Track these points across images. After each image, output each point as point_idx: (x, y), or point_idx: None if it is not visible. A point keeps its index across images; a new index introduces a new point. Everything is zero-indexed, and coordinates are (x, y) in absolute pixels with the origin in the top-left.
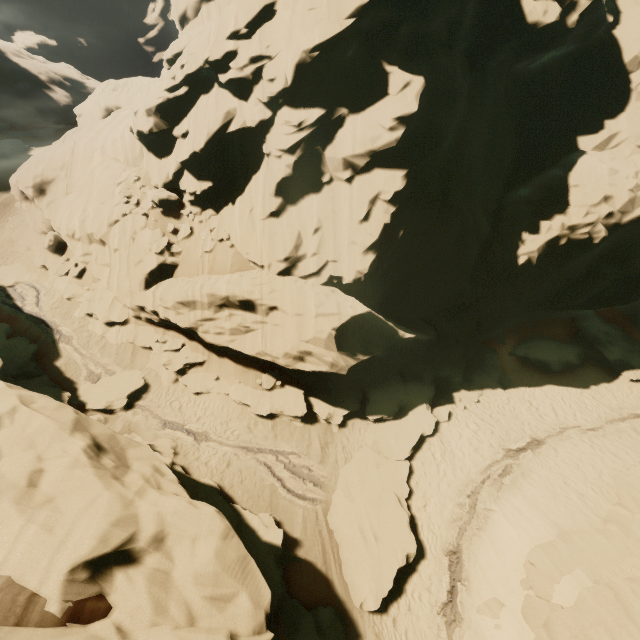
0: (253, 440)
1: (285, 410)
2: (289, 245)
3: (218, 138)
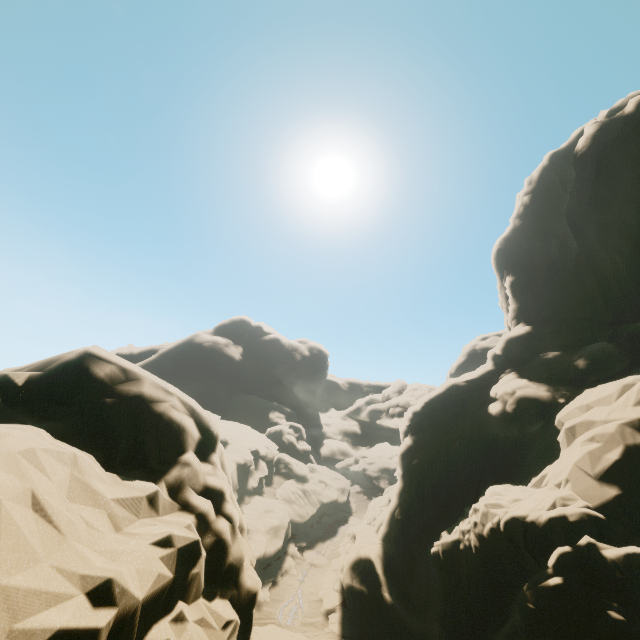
0: (305, 594)
1: (325, 598)
2: (382, 514)
3: None
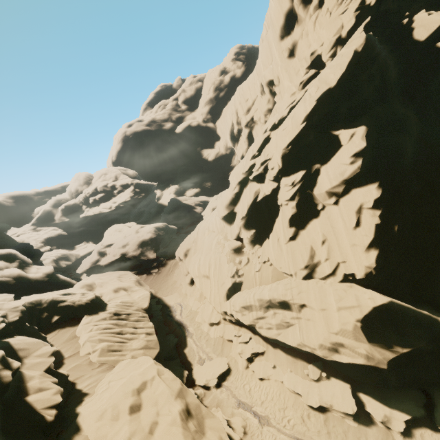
0: (307, 433)
1: (334, 404)
2: (305, 257)
3: (253, 206)
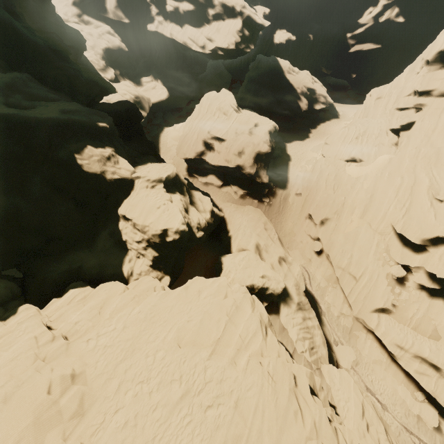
0: (408, 424)
1: (426, 418)
2: None
3: None
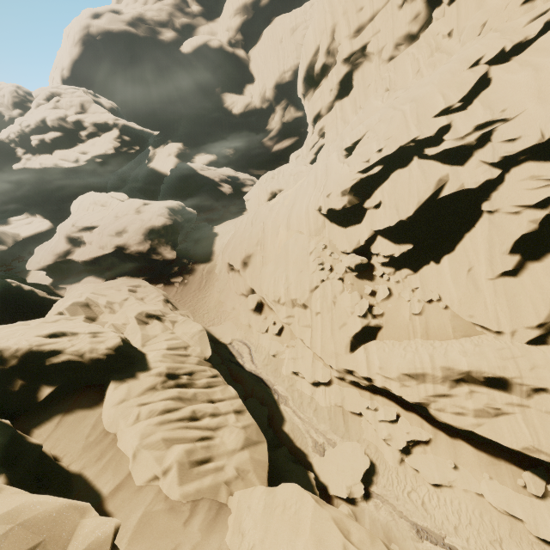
0: None
1: None
2: (543, 309)
3: (426, 204)
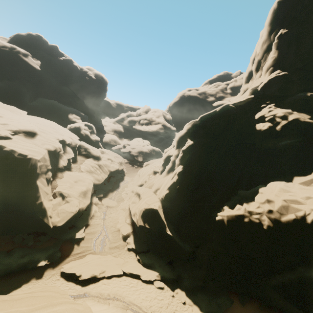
0: (108, 228)
1: (122, 229)
2: (158, 183)
3: (167, 156)
